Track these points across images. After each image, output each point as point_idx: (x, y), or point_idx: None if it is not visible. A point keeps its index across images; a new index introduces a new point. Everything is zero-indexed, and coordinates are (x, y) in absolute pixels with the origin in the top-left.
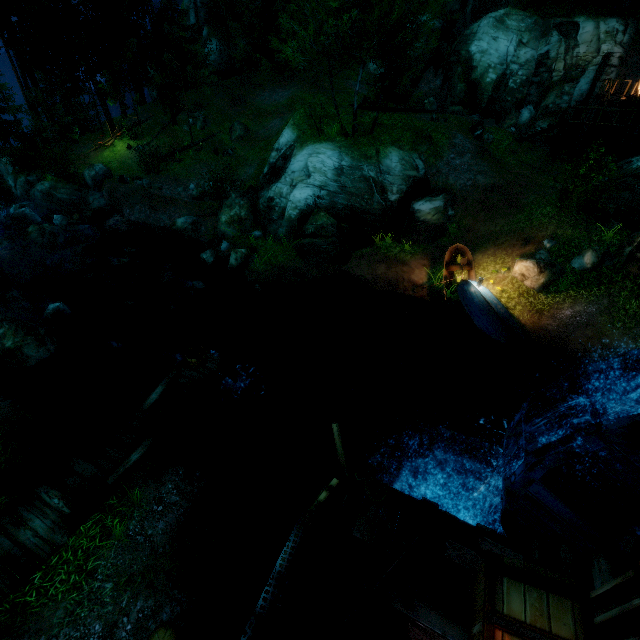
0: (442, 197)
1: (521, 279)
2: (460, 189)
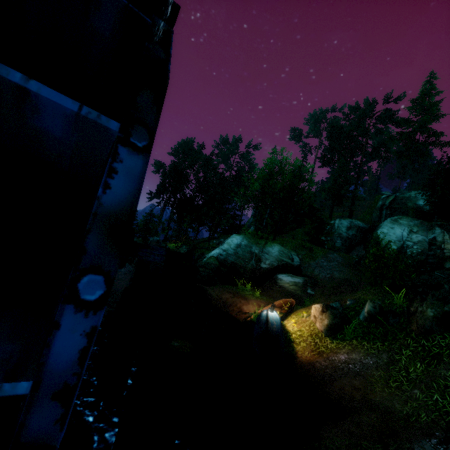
0: (303, 278)
1: (314, 321)
2: (321, 278)
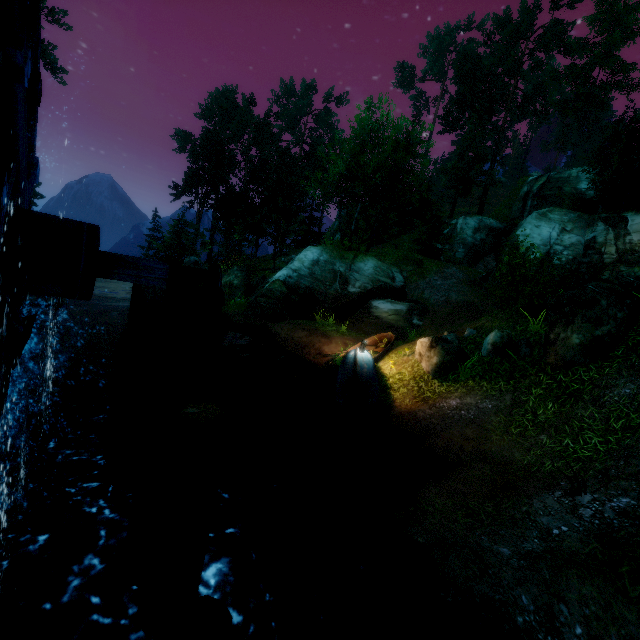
0: (408, 304)
1: (420, 360)
2: (433, 303)
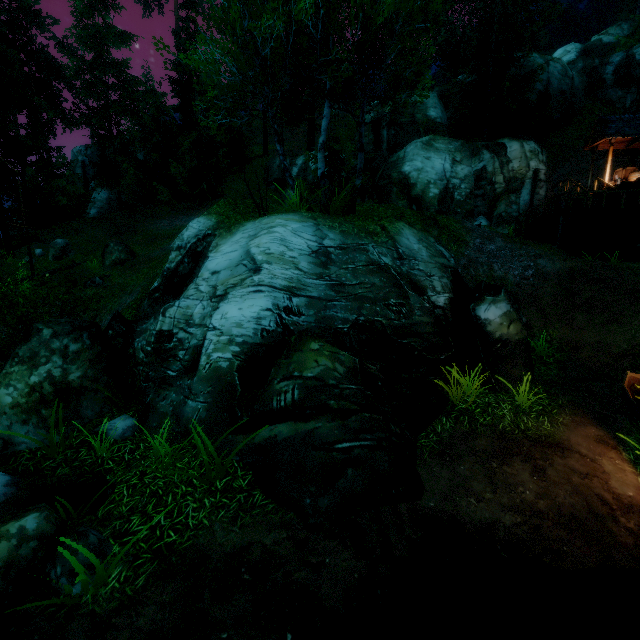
0: (505, 295)
1: None
2: (518, 283)
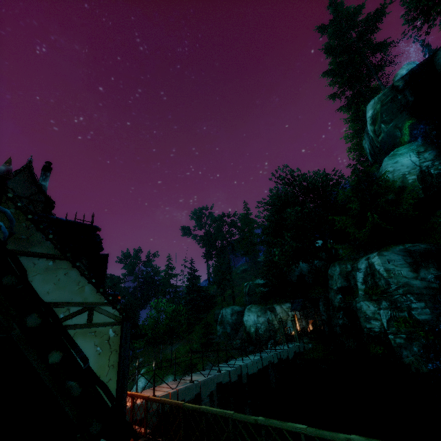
0: None
1: None
2: None
